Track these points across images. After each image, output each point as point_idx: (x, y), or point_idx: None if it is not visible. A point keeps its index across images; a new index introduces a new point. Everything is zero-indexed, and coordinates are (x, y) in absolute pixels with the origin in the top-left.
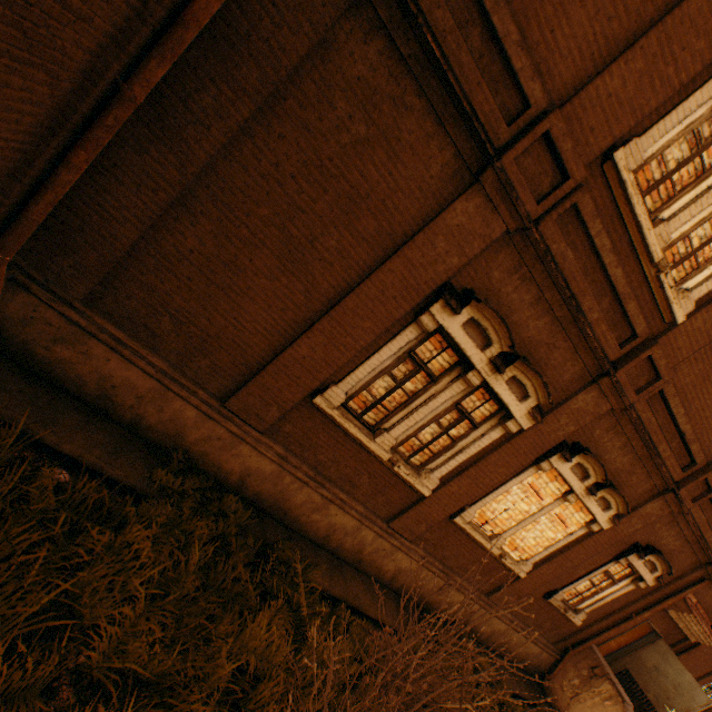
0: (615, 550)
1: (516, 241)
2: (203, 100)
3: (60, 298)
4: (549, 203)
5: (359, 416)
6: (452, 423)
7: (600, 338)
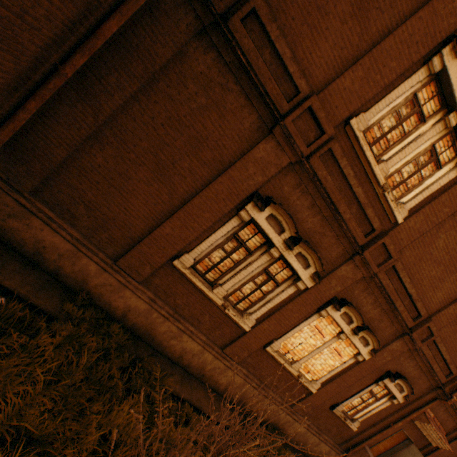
0: (375, 375)
1: (297, 169)
2: (110, 80)
3: (16, 190)
4: (314, 147)
5: (203, 275)
6: (263, 282)
7: (352, 230)
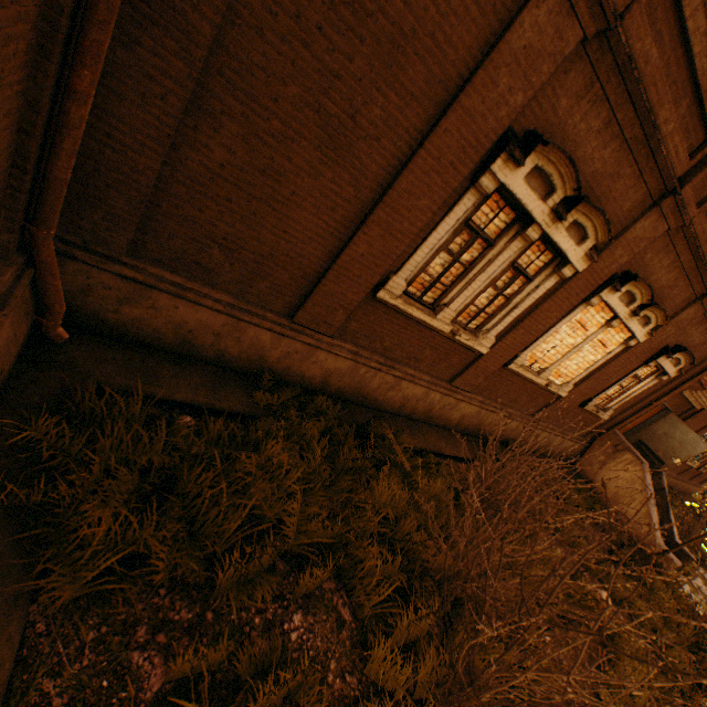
0: (646, 356)
1: (592, 51)
2: None
3: (106, 258)
4: None
5: (420, 299)
6: (507, 283)
7: (670, 154)
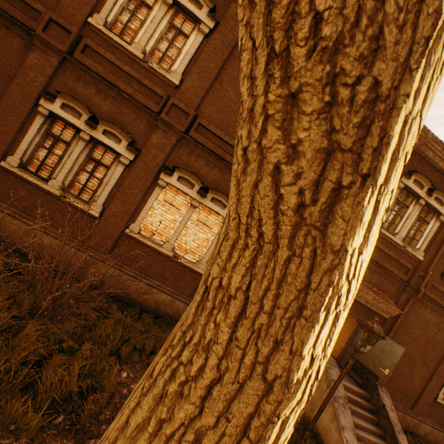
0: None
1: (70, 66)
2: None
3: None
4: (68, 44)
5: (36, 173)
6: (92, 168)
7: (142, 102)
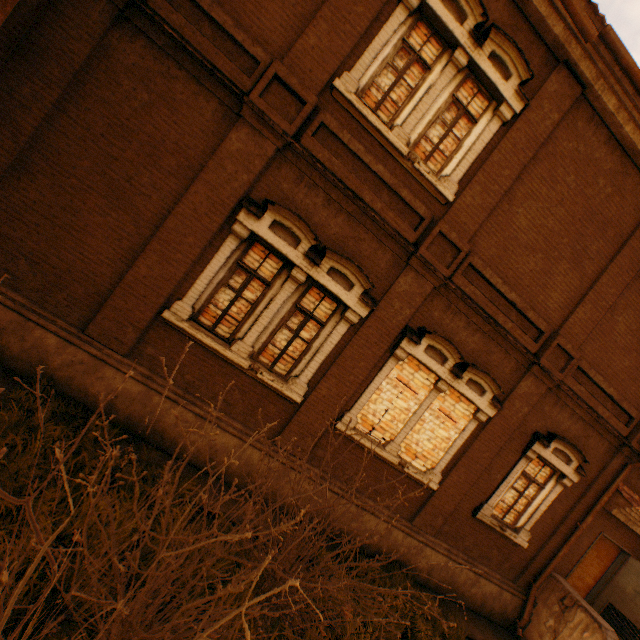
0: (519, 444)
1: (290, 157)
2: (23, 92)
3: None
4: (298, 122)
5: (212, 329)
6: (299, 324)
7: (393, 224)
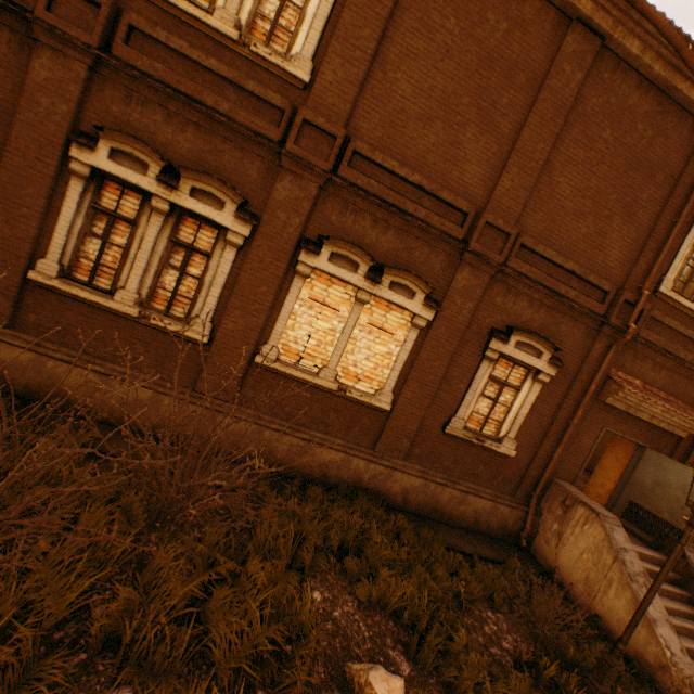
0: (477, 346)
1: (109, 75)
2: None
3: None
4: (99, 29)
5: (89, 283)
6: (182, 260)
7: (249, 125)
